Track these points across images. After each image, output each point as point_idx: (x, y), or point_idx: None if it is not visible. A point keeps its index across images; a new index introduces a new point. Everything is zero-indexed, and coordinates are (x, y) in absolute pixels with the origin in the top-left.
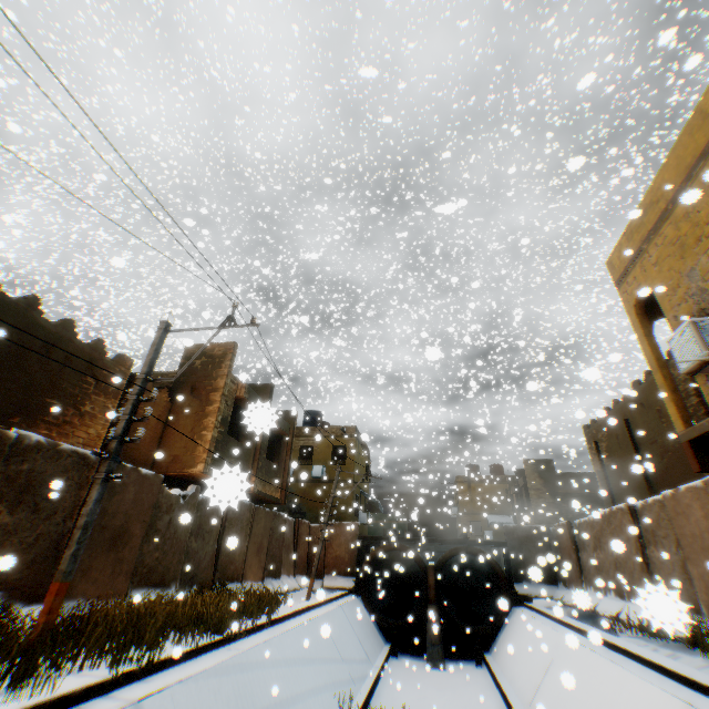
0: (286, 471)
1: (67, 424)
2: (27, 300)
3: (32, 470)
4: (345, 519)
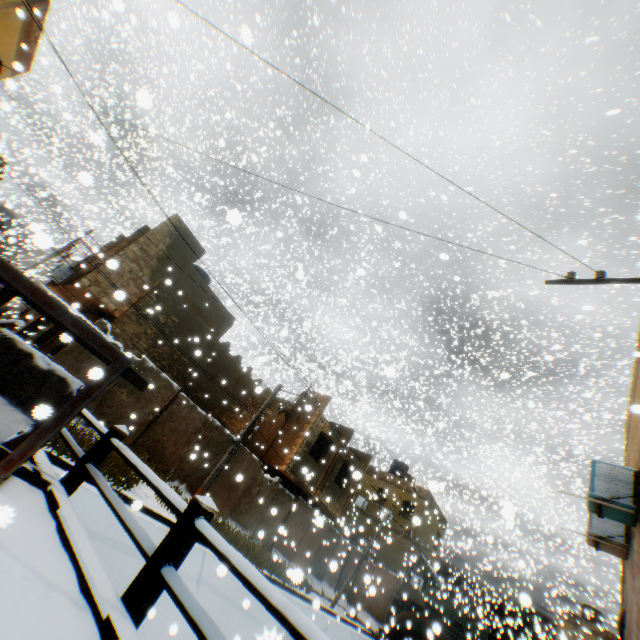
0: (349, 499)
1: (233, 418)
2: (237, 357)
3: (212, 436)
4: (394, 569)
